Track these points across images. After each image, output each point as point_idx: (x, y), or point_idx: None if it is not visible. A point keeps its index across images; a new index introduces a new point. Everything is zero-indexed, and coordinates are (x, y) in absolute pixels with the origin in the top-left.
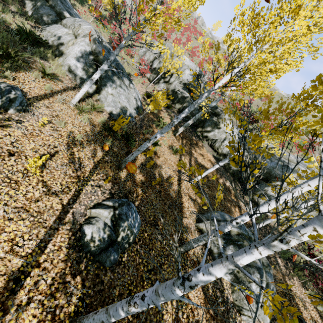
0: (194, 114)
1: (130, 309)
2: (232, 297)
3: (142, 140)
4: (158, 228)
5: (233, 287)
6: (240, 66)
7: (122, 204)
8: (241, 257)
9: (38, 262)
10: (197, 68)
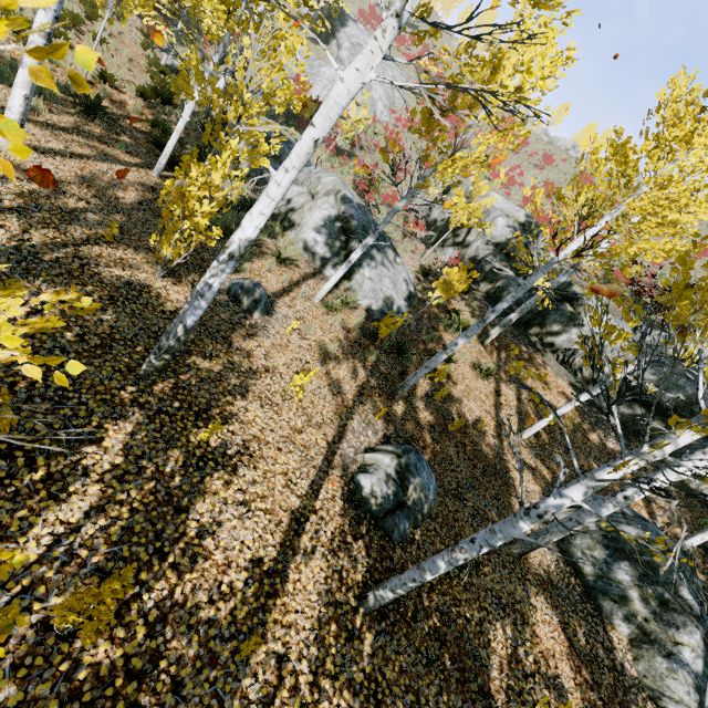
0: (521, 301)
1: (455, 556)
2: (636, 668)
3: (422, 353)
4: (466, 505)
5: (636, 650)
6: (601, 224)
7: (408, 451)
8: (603, 471)
9: (314, 508)
10: (520, 212)
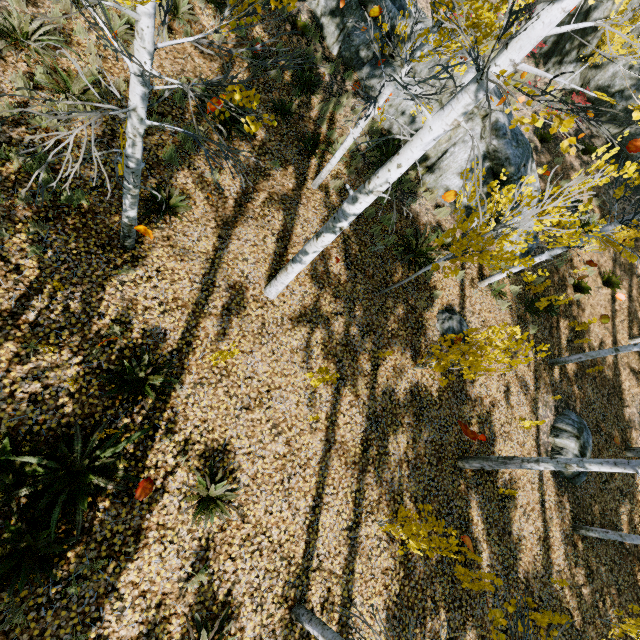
0: None
1: None
2: None
3: (557, 288)
4: (602, 434)
5: None
6: None
7: (581, 429)
8: None
9: (544, 491)
10: None
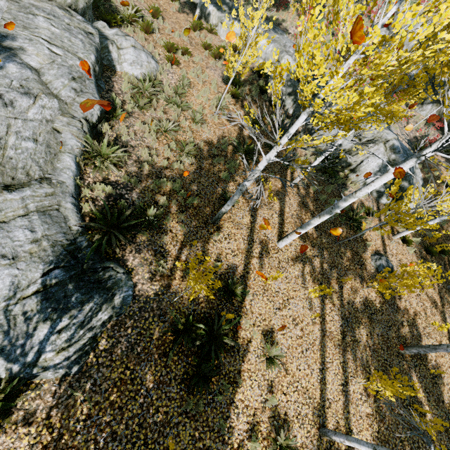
0: None
1: None
2: None
3: (444, 238)
4: None
5: None
6: None
7: None
8: None
9: None
10: None
